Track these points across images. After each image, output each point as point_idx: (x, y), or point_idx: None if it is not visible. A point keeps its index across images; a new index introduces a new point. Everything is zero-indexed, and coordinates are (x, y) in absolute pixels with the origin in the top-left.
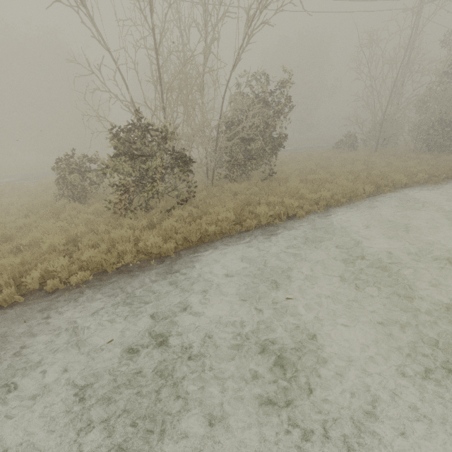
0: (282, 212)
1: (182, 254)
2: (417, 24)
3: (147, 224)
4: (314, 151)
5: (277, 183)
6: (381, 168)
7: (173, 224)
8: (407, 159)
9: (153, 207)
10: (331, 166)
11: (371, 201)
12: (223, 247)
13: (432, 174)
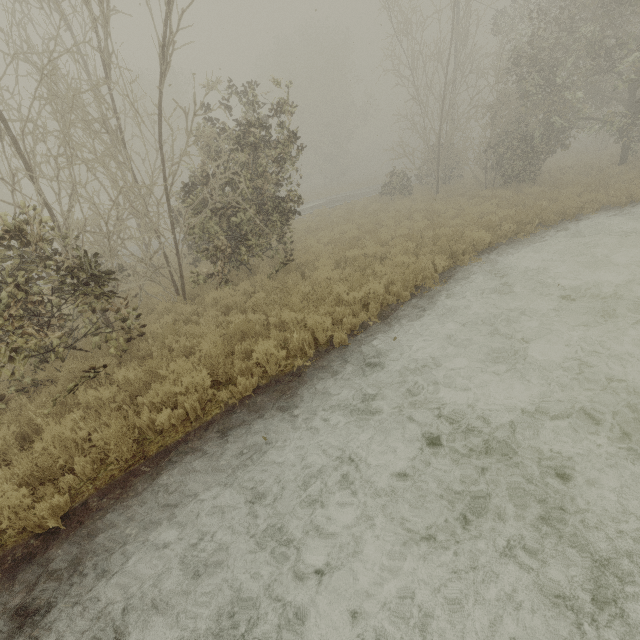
0: (305, 344)
1: (87, 513)
2: (457, 4)
3: (27, 430)
4: (355, 203)
5: (300, 273)
6: (451, 221)
7: (67, 434)
8: (482, 200)
9: (51, 381)
10: (381, 226)
11: (449, 284)
12: (187, 463)
13: (521, 220)
